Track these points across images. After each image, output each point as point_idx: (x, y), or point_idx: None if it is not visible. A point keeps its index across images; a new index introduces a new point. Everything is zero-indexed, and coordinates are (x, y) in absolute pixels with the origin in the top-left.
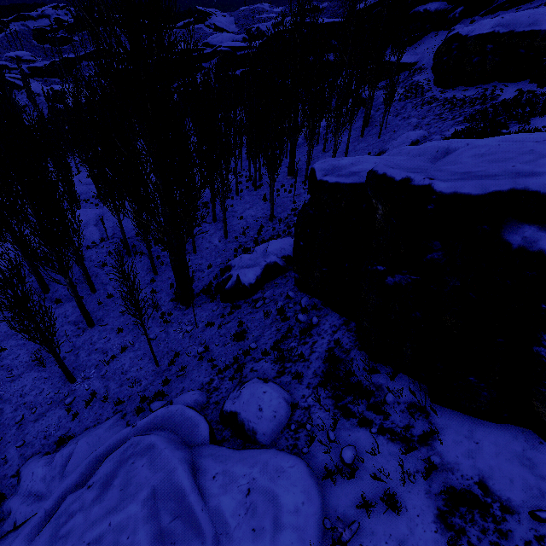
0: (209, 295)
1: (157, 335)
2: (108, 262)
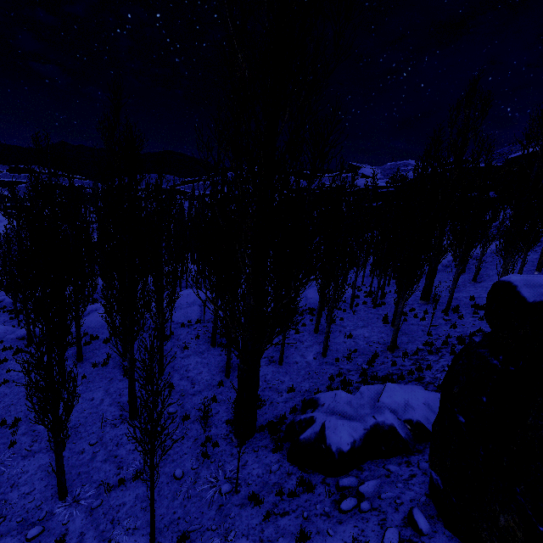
0: (275, 436)
1: (184, 473)
2: (191, 345)
